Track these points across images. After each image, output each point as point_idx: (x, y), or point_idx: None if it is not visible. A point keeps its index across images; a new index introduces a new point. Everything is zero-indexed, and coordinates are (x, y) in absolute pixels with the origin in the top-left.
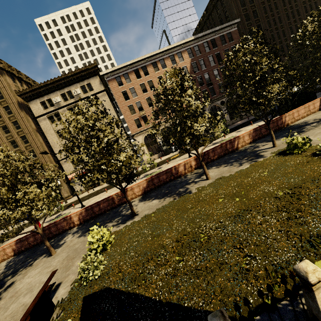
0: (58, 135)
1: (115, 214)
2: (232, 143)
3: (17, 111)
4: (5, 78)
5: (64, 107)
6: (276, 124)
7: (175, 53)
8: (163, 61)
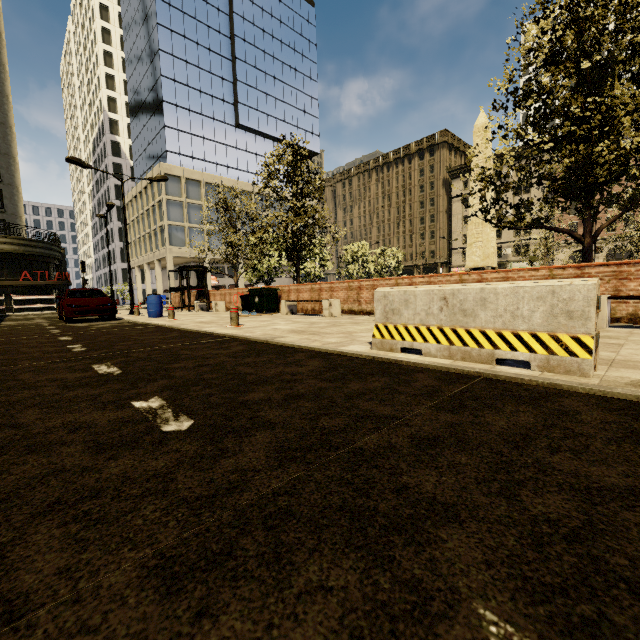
0: (463, 221)
1: None
2: None
3: (439, 188)
4: (444, 152)
5: None
6: None
7: None
8: None
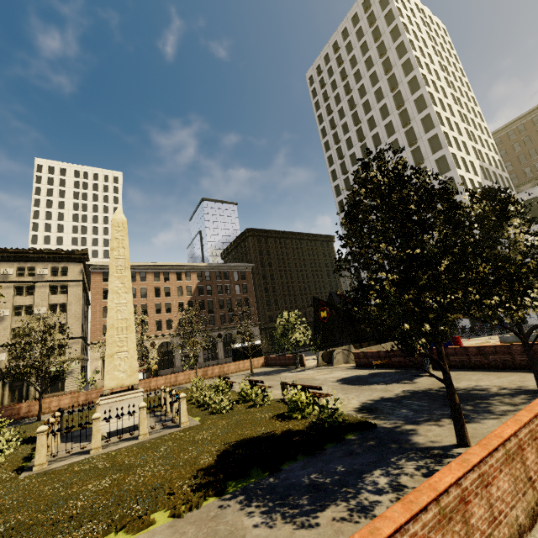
0: None
1: (14, 423)
2: (177, 377)
3: None
4: None
5: (13, 283)
6: (222, 369)
7: (184, 271)
8: (168, 273)
